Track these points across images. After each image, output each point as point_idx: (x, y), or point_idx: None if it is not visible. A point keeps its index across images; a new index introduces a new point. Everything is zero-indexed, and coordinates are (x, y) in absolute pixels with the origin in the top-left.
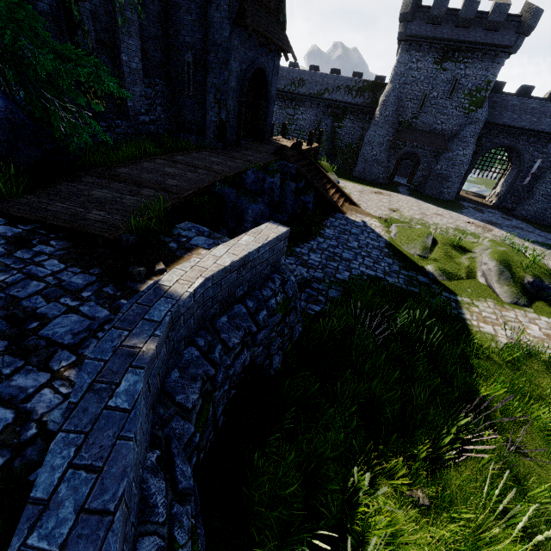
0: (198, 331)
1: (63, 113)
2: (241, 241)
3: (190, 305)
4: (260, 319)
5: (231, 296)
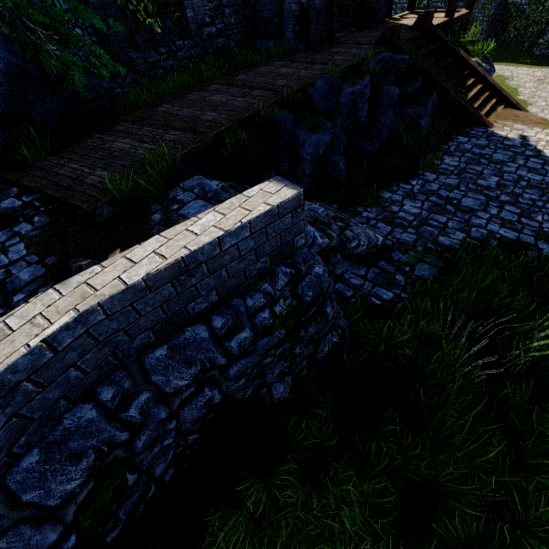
0: (111, 372)
1: (52, 45)
2: (194, 225)
3: (46, 360)
4: (232, 347)
5: (177, 315)
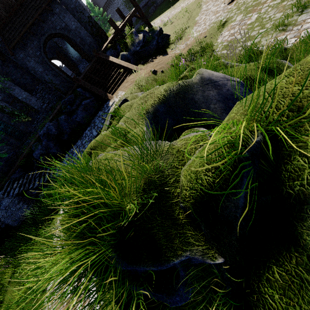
0: None
1: None
2: None
3: None
4: None
5: None
